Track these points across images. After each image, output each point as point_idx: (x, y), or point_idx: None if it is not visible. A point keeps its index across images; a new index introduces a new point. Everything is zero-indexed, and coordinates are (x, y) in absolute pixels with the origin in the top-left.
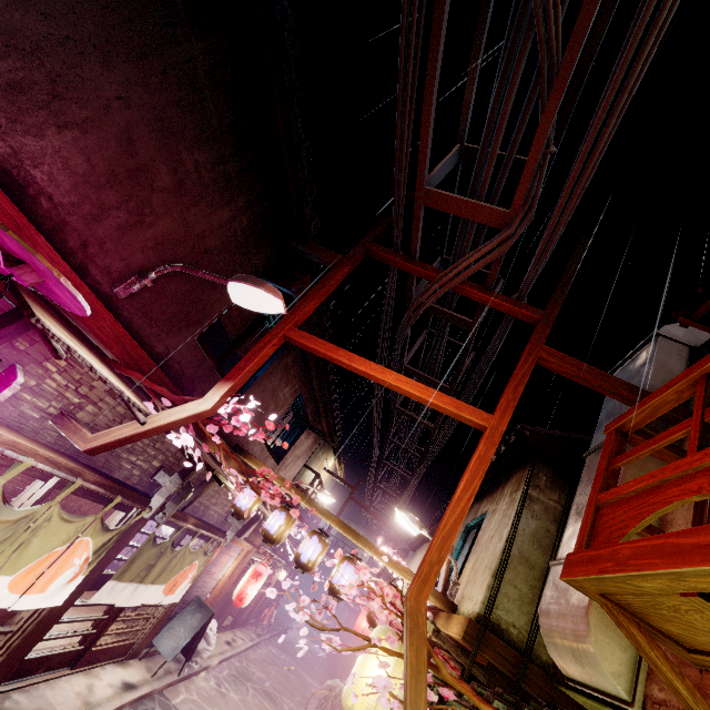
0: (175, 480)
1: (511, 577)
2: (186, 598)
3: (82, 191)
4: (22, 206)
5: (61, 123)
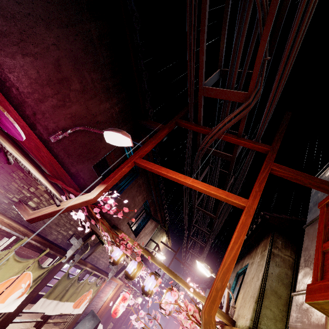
0: (80, 242)
1: (267, 303)
2: (86, 311)
3: (34, 87)
4: (3, 91)
5: (24, 53)
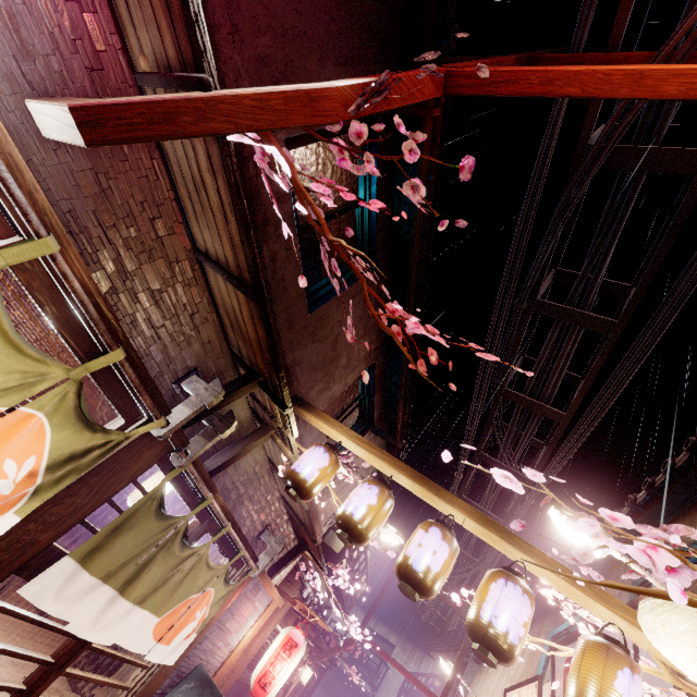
0: (214, 388)
1: None
2: (184, 667)
3: None
4: None
5: None
